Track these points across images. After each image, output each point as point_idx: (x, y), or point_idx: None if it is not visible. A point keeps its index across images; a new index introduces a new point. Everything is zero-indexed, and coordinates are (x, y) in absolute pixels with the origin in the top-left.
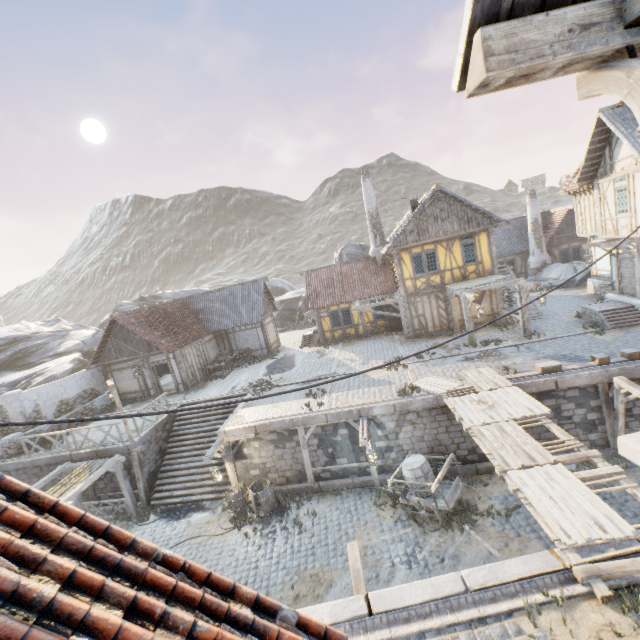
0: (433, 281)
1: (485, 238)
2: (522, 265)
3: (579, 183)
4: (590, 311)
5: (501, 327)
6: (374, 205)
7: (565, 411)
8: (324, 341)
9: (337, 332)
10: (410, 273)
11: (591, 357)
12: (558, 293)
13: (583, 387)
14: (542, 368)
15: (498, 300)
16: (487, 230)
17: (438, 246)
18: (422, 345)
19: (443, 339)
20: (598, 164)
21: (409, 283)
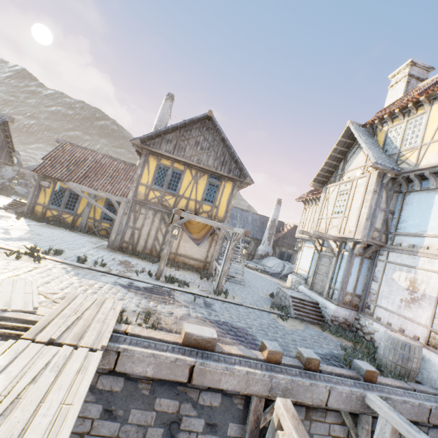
0: (167, 200)
1: (230, 187)
2: (254, 249)
3: (314, 182)
4: (283, 293)
5: (204, 275)
6: (163, 125)
7: (185, 433)
8: (30, 213)
9: (52, 211)
10: (149, 180)
11: (262, 343)
12: (267, 276)
13: (231, 393)
14: (187, 334)
15: (215, 249)
16: (235, 181)
17: (188, 170)
18: (112, 256)
19: (141, 261)
20: (332, 173)
21: (143, 189)
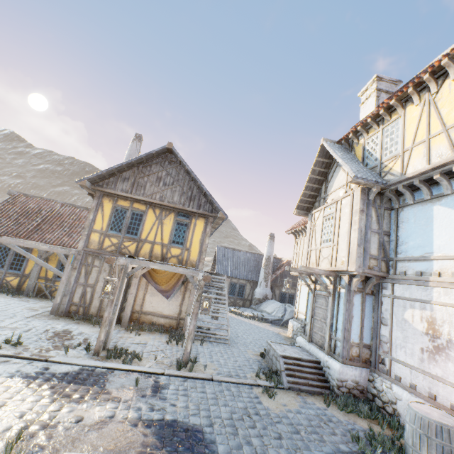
0: (126, 247)
1: (202, 225)
2: (250, 292)
3: (298, 210)
4: (274, 351)
5: (174, 338)
6: None
7: None
8: None
9: None
10: (103, 225)
11: None
12: (265, 326)
13: None
14: None
15: (189, 301)
16: (207, 217)
17: (150, 210)
18: (47, 326)
19: (89, 328)
20: (315, 198)
21: (96, 237)
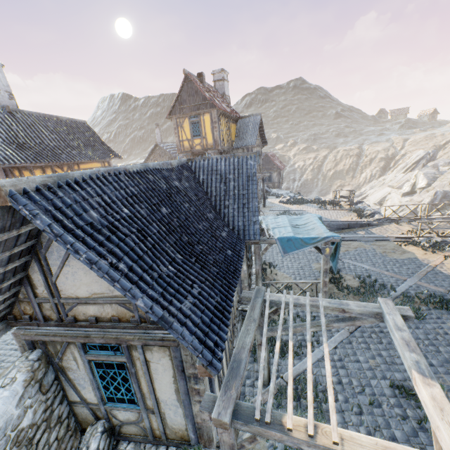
0: None
1: None
2: None
3: None
4: None
5: None
6: (160, 141)
7: None
8: None
9: None
10: None
11: None
12: None
13: None
14: None
15: None
16: None
17: None
18: None
19: None
20: None
21: None
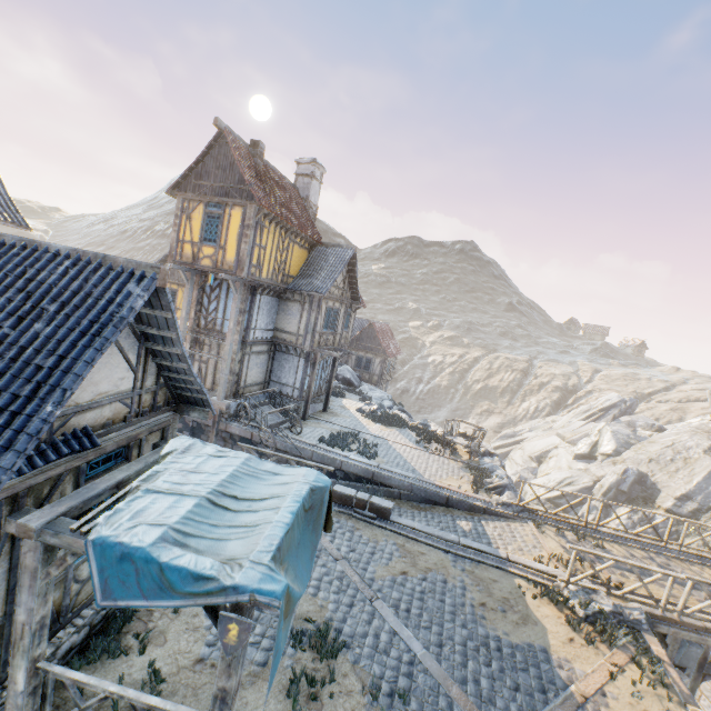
0: None
1: None
2: None
3: None
4: None
5: None
6: None
7: None
8: None
9: None
10: None
11: None
12: None
13: None
14: None
15: None
16: None
17: (180, 289)
18: None
19: None
20: None
21: None
